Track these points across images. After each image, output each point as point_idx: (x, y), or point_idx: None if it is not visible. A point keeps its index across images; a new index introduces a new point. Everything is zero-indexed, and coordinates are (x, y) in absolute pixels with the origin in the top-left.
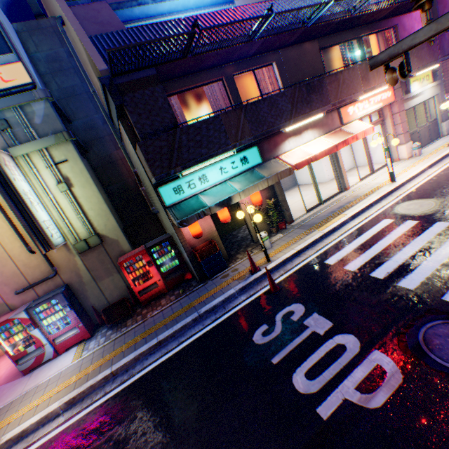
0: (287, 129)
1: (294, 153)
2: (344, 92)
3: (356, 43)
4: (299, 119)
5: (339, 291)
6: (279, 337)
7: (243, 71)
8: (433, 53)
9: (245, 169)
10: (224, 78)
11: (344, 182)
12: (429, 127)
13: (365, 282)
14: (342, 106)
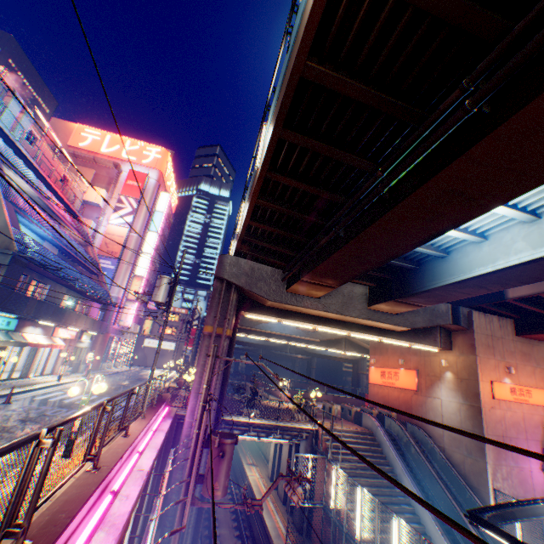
0: (41, 321)
1: (30, 335)
2: (70, 321)
3: (78, 300)
4: (51, 321)
5: (52, 403)
6: (30, 410)
7: (40, 279)
8: (100, 327)
9: (6, 328)
10: (31, 276)
11: (30, 371)
12: (78, 363)
13: (63, 402)
14: (59, 325)
